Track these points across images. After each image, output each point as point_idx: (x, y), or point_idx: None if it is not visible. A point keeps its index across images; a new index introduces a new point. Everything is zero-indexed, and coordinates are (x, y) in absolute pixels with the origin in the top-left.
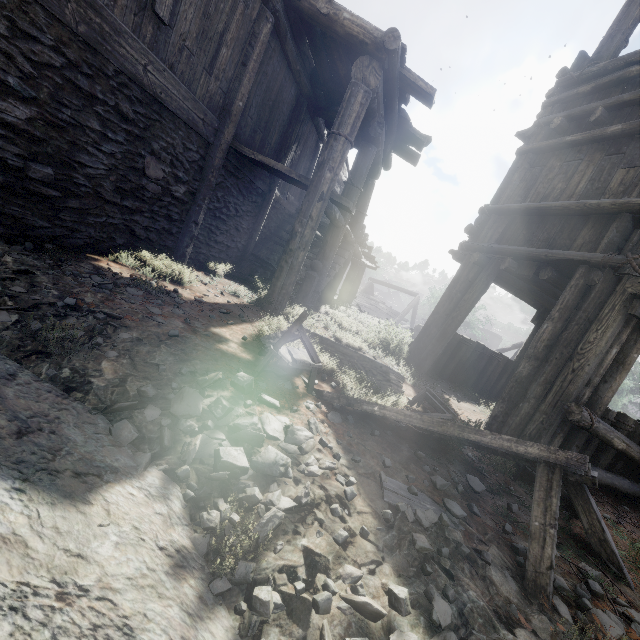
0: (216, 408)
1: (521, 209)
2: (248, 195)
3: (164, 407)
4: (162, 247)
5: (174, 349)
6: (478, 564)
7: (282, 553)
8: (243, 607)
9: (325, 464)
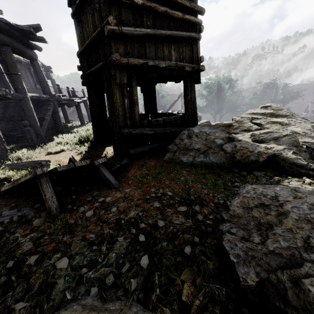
0: None
1: (83, 49)
2: None
3: None
4: None
5: None
6: (33, 221)
7: None
8: None
9: None
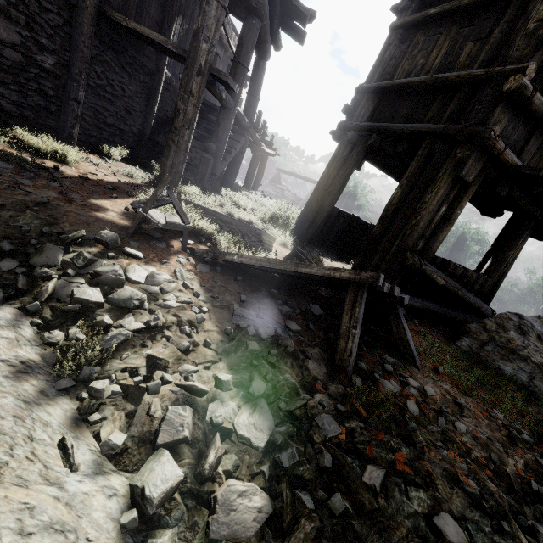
0: (77, 259)
1: (388, 86)
2: (134, 73)
3: (24, 260)
4: (43, 126)
5: (42, 214)
6: (300, 359)
7: (127, 360)
8: (84, 396)
9: (181, 299)
